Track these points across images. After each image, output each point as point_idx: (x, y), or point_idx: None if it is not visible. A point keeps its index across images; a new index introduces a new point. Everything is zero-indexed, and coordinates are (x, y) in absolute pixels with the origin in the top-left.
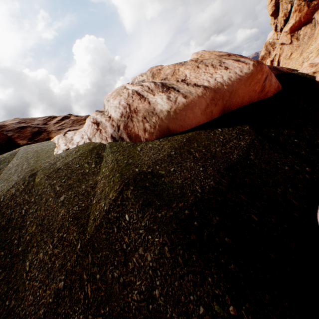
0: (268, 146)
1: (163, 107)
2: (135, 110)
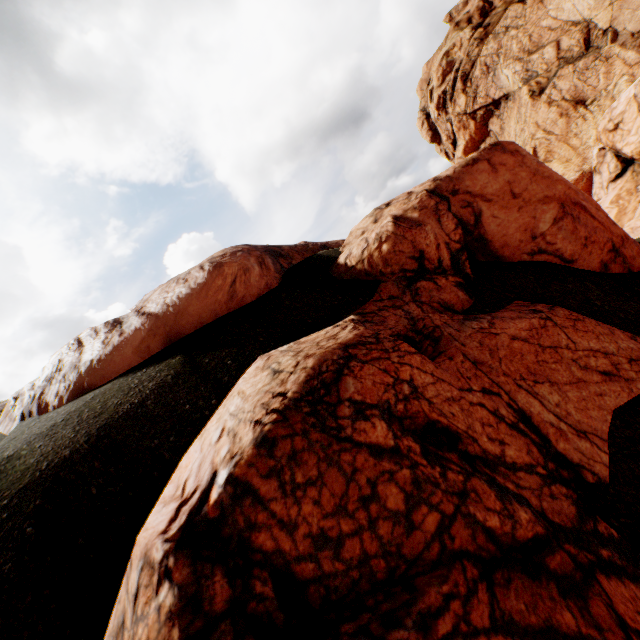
0: (184, 380)
1: (91, 355)
2: (61, 368)
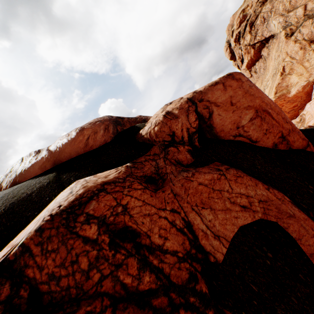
0: (51, 185)
1: (23, 167)
2: (12, 171)
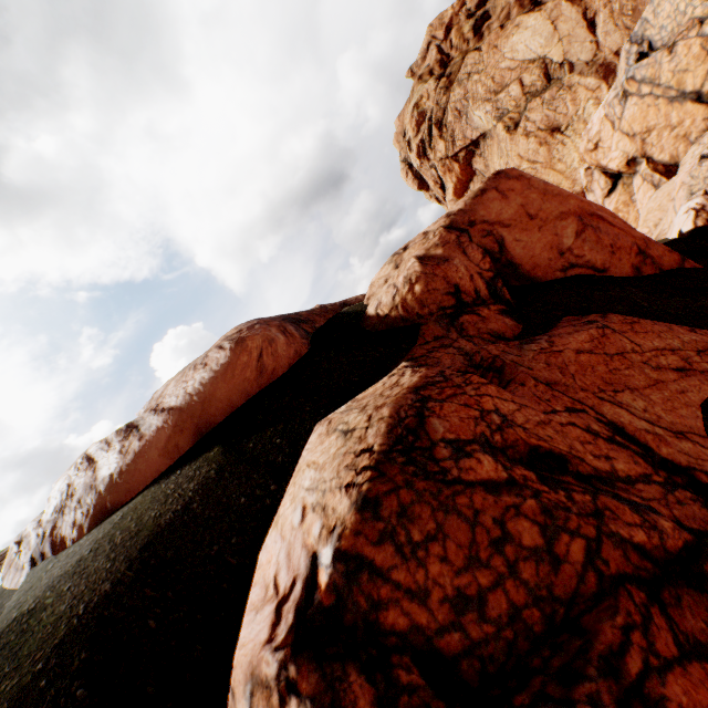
0: (230, 471)
1: (108, 469)
2: (73, 493)
